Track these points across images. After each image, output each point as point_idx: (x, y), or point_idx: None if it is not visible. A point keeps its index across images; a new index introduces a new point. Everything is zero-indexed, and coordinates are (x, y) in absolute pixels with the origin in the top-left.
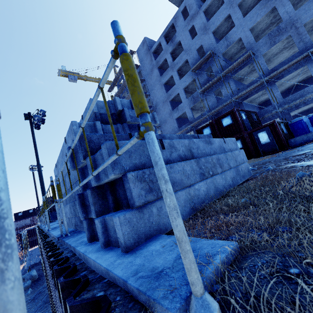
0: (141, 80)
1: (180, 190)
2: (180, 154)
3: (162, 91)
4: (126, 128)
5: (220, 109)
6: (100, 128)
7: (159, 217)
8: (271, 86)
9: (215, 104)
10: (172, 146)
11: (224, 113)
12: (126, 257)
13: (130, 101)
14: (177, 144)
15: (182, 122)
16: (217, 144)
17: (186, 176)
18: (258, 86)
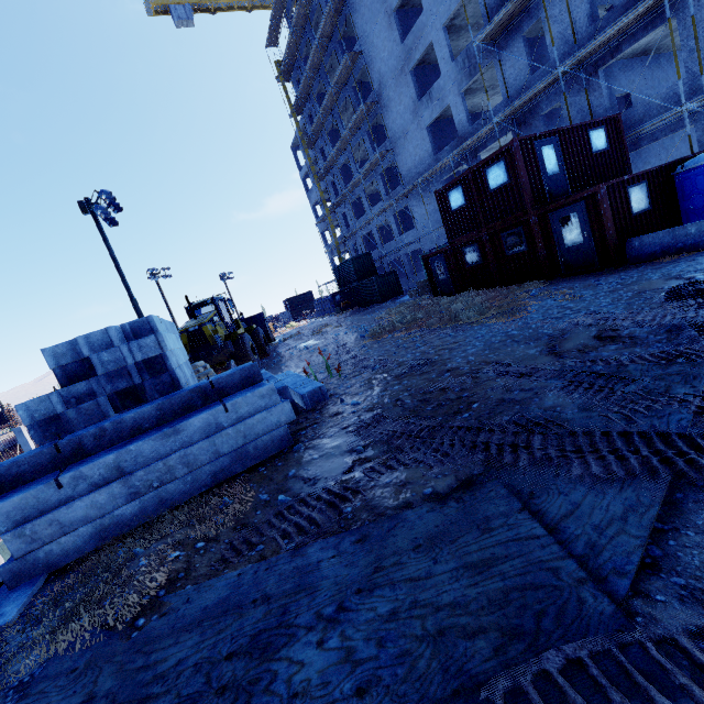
0: (335, 5)
1: (85, 525)
2: (95, 481)
3: (392, 38)
4: (103, 382)
5: (533, 98)
6: (58, 401)
7: (49, 559)
8: (697, 3)
9: (525, 80)
10: (78, 477)
11: (546, 109)
12: (1, 598)
13: (106, 330)
14: (89, 470)
15: (449, 133)
16: (200, 424)
17: (96, 508)
18: (656, 6)
